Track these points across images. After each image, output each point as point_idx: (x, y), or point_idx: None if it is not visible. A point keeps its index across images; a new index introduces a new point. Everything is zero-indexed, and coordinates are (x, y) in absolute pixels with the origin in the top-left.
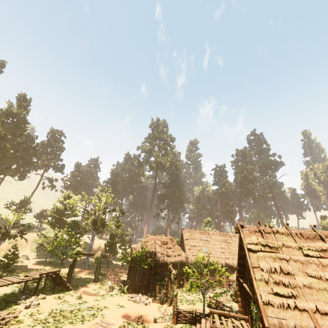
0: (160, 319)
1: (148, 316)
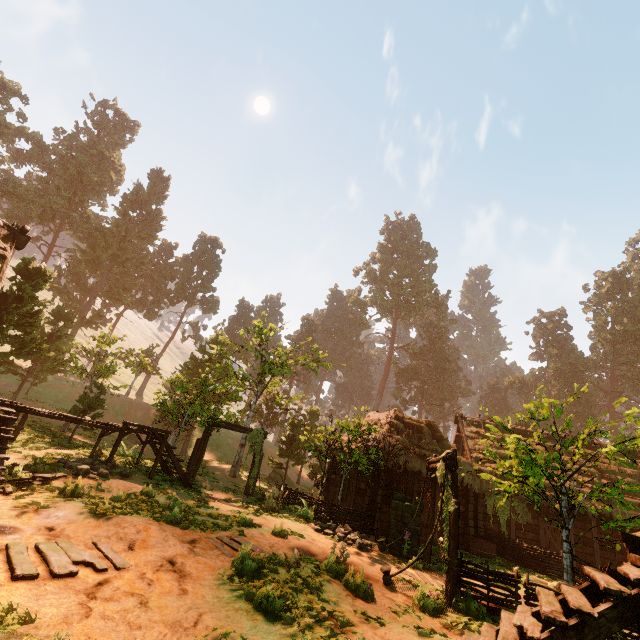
0: (401, 582)
1: (365, 568)
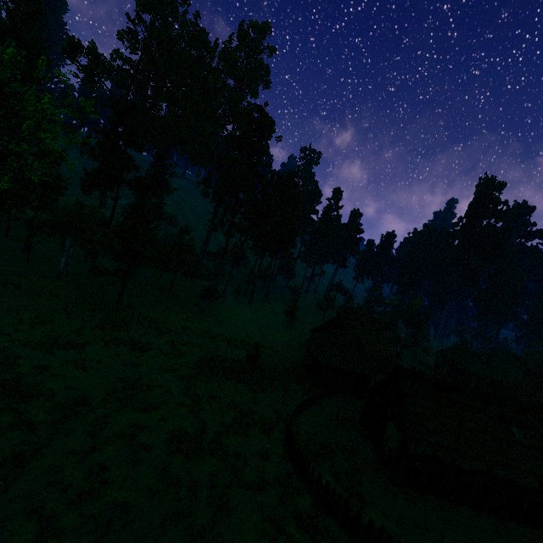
0: None
1: None
